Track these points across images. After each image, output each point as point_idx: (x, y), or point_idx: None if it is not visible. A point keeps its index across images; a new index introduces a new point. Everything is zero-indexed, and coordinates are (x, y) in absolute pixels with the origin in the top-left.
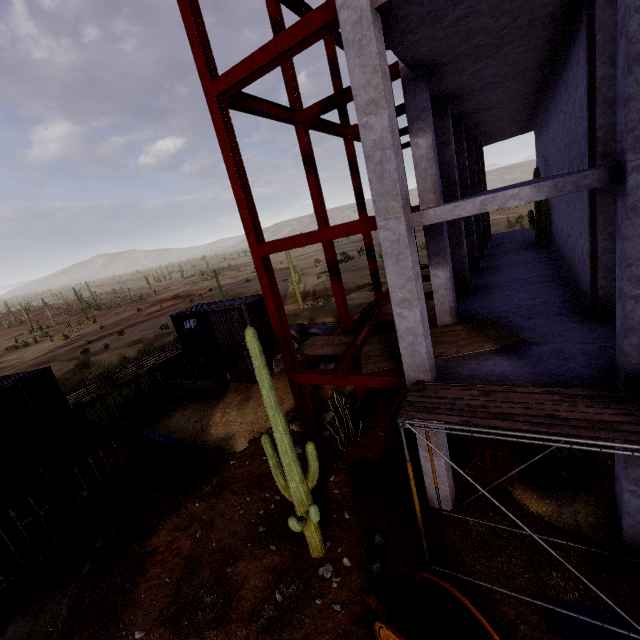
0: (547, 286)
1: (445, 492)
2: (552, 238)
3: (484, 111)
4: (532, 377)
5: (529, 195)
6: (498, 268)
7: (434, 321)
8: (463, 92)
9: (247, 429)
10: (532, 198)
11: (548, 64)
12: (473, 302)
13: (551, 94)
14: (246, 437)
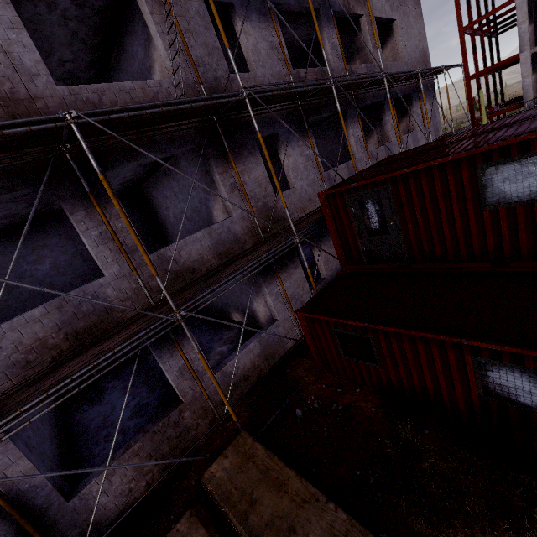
0: None
1: None
2: None
3: None
4: None
5: None
6: None
7: None
8: None
9: None
10: None
11: None
12: None
13: None
14: None
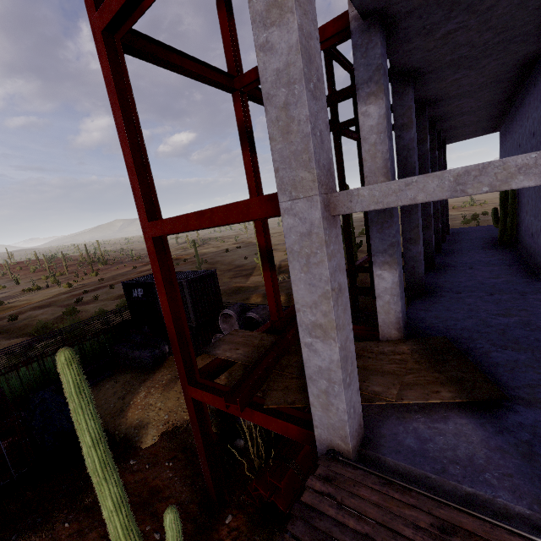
0: (522, 298)
1: None
2: (520, 239)
3: (451, 99)
4: (528, 488)
5: None
6: (457, 266)
7: (376, 330)
8: (430, 67)
9: (163, 418)
10: None
11: (538, 35)
12: (427, 308)
13: (532, 81)
14: (159, 428)
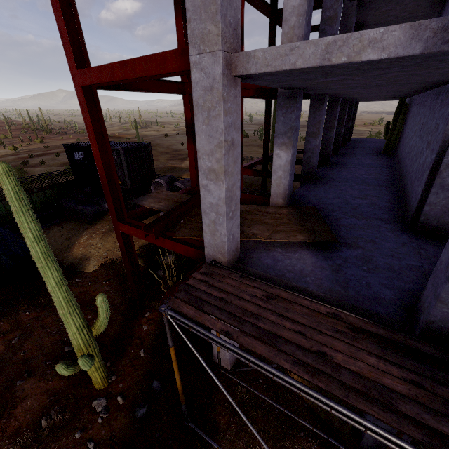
0: (379, 189)
1: (226, 356)
2: (398, 149)
3: (380, 3)
4: (328, 284)
5: (398, 43)
6: (345, 165)
7: (269, 199)
8: None
9: (102, 254)
10: (400, 49)
11: None
12: (311, 189)
13: None
14: (99, 261)
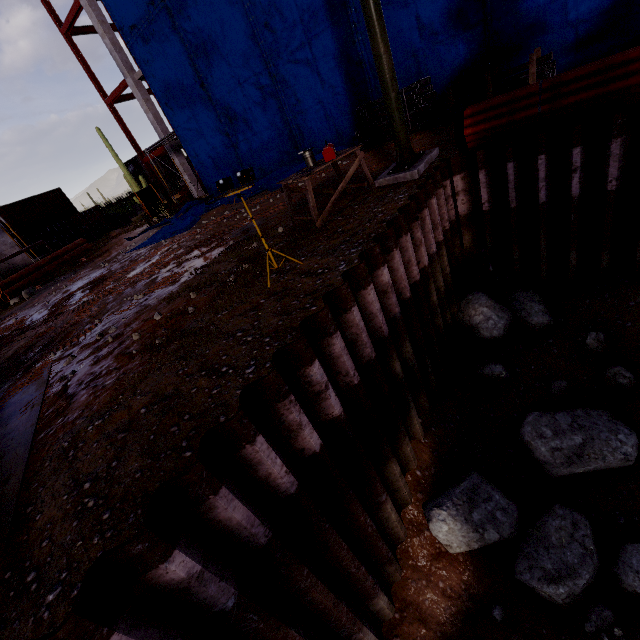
0: None
1: (195, 191)
2: None
3: None
4: None
5: None
6: None
7: None
8: None
9: None
10: None
11: None
12: None
13: None
14: None
